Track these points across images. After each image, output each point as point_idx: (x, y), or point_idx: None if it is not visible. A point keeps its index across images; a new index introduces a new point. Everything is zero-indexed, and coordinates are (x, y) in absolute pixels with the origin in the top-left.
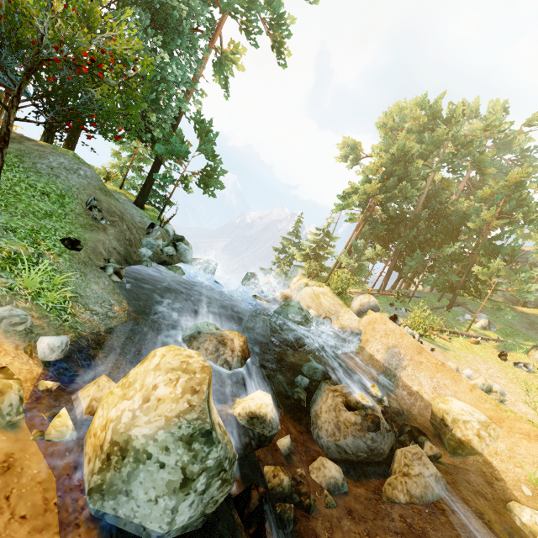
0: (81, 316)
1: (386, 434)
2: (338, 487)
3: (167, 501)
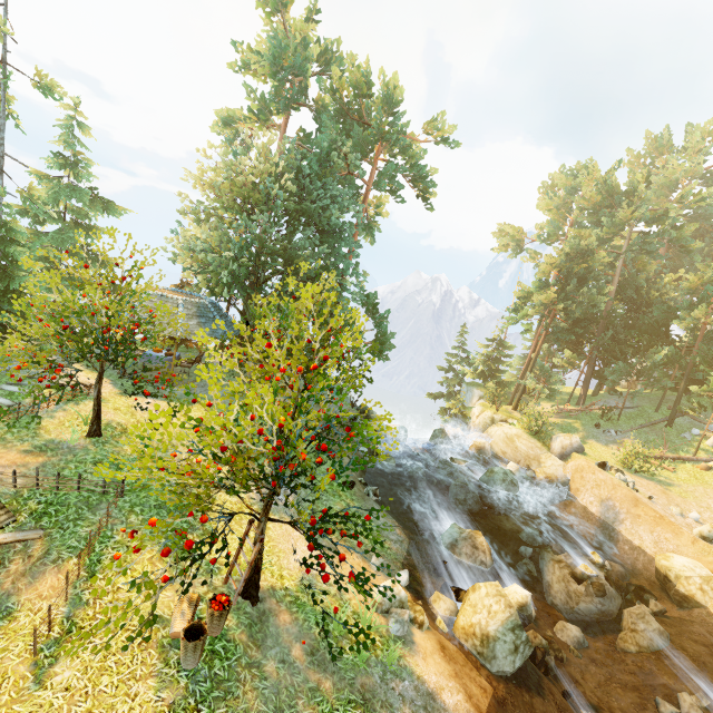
0: (392, 547)
1: (612, 597)
2: (580, 643)
3: (509, 657)
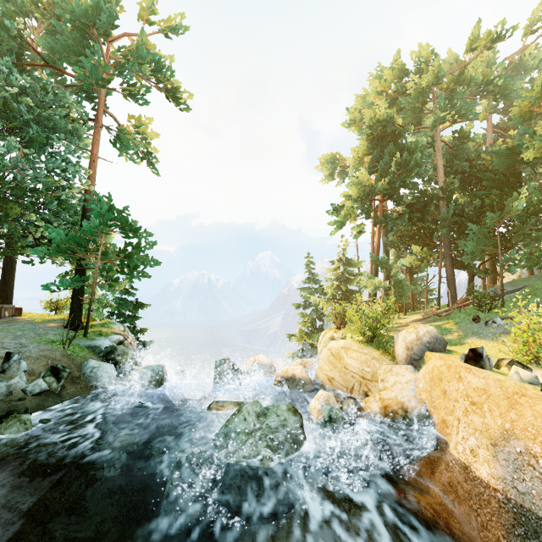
0: None
1: None
2: None
3: None
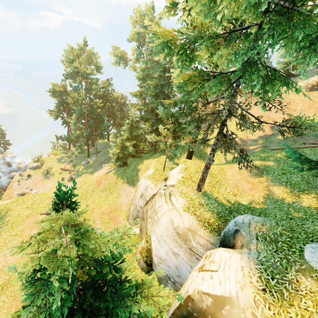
0: None
1: None
2: None
3: None
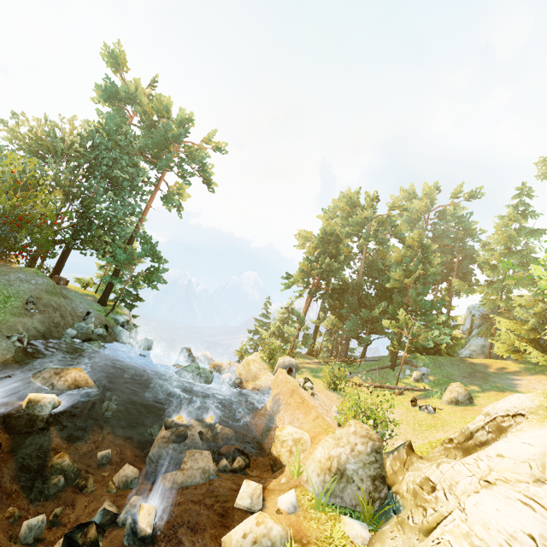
0: None
1: (193, 447)
2: (126, 482)
3: None
